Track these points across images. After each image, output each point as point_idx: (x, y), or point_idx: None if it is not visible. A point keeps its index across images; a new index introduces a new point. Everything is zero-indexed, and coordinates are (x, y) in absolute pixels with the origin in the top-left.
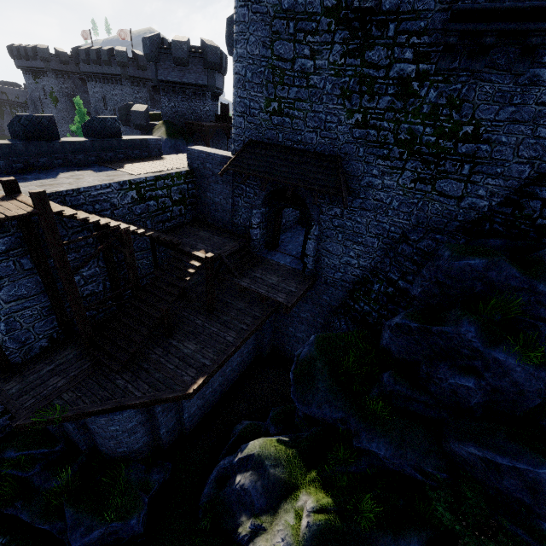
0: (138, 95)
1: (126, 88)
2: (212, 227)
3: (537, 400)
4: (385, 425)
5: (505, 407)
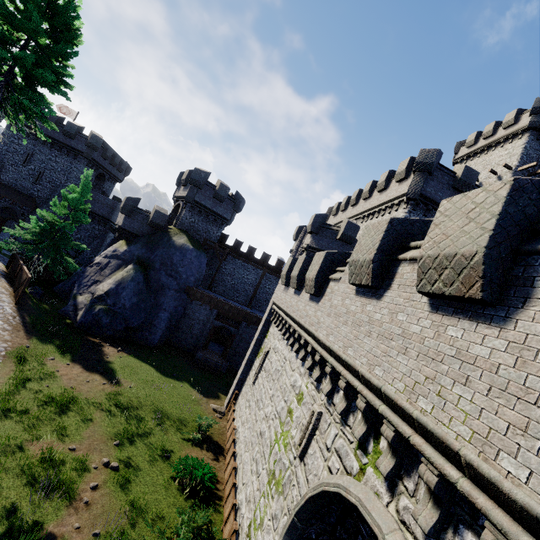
0: None
1: (80, 164)
2: None
3: None
4: None
5: None
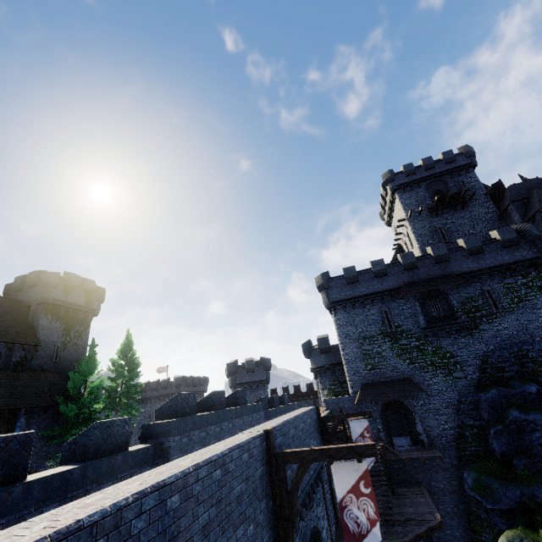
0: None
1: None
2: None
3: None
4: (537, 480)
5: None
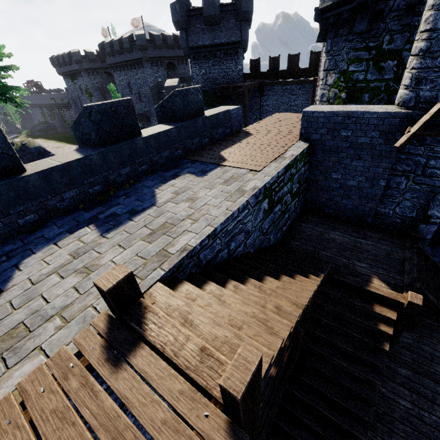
0: (157, 74)
1: (147, 70)
2: (336, 220)
3: None
4: None
5: None
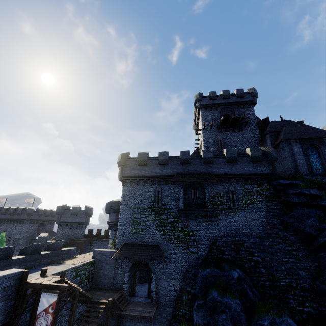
0: (31, 227)
1: (26, 225)
2: (101, 289)
3: (244, 315)
4: None
5: (240, 325)
